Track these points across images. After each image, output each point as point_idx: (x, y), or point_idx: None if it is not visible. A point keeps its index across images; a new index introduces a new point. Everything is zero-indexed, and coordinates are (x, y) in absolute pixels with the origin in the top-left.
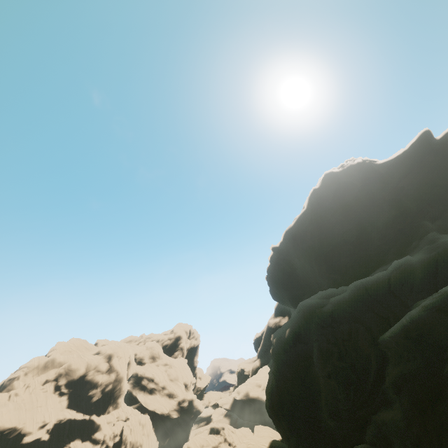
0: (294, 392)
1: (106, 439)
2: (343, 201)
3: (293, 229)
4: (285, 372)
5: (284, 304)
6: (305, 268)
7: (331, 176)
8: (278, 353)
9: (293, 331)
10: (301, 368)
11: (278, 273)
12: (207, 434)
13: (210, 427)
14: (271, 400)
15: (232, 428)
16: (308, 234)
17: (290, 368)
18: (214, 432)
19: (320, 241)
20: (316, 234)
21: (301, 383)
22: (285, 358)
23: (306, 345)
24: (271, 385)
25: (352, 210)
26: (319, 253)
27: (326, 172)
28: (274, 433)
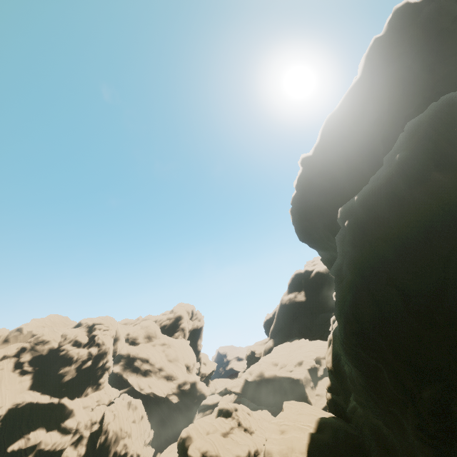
0: (422, 288)
1: (80, 427)
2: (435, 29)
3: (339, 111)
4: (399, 245)
5: (316, 244)
6: (358, 168)
7: (405, 9)
8: (373, 215)
9: (415, 151)
10: (439, 231)
11: (309, 196)
12: (214, 417)
13: (218, 408)
14: (356, 317)
15: (248, 409)
16: (367, 106)
17: (409, 235)
18: (223, 415)
19: (395, 101)
20: (384, 96)
21: (441, 265)
22: (395, 216)
23: (456, 170)
24: (351, 291)
25: (454, 36)
26: (392, 122)
27: (397, 6)
28: (317, 410)
